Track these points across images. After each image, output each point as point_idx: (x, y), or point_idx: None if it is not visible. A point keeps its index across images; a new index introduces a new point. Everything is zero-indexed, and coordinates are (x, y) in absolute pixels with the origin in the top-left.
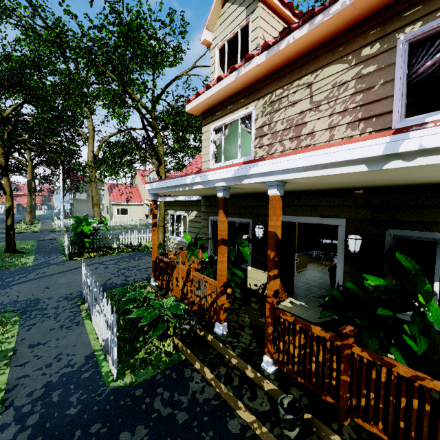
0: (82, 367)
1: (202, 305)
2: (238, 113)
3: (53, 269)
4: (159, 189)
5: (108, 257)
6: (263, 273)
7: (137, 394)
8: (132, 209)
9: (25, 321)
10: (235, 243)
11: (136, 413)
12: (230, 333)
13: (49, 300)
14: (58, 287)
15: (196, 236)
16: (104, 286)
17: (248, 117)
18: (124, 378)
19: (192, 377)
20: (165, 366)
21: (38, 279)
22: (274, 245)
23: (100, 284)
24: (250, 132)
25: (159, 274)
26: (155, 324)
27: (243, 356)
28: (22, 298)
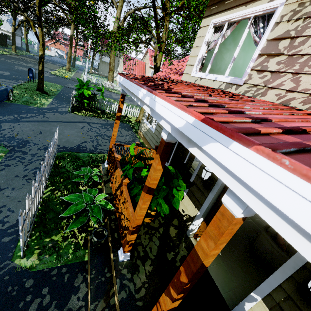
0: (9, 228)
1: (121, 219)
2: (254, 7)
3: (55, 117)
4: (124, 86)
5: (97, 119)
6: (193, 208)
7: (26, 285)
8: None
9: (5, 160)
10: (170, 184)
11: (11, 310)
12: (130, 263)
13: (34, 145)
14: (48, 135)
15: (138, 154)
16: (77, 147)
17: (266, 16)
18: (29, 258)
19: (78, 288)
20: (66, 261)
21: (40, 122)
22: (192, 274)
23: (76, 144)
24: (257, 42)
25: (110, 161)
26: (78, 215)
27: (122, 306)
28: (19, 136)
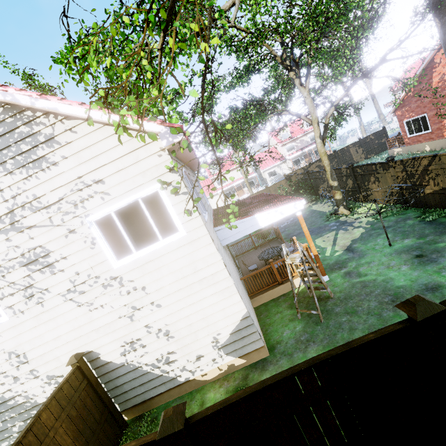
0: None
1: None
2: None
3: None
4: None
5: None
6: None
7: None
8: (211, 201)
9: None
10: None
11: None
12: None
13: None
14: None
15: None
16: None
17: None
18: None
19: None
20: None
21: None
22: None
23: None
24: None
25: None
26: None
27: None
28: None
